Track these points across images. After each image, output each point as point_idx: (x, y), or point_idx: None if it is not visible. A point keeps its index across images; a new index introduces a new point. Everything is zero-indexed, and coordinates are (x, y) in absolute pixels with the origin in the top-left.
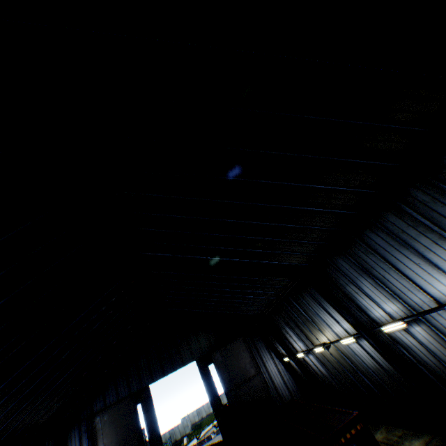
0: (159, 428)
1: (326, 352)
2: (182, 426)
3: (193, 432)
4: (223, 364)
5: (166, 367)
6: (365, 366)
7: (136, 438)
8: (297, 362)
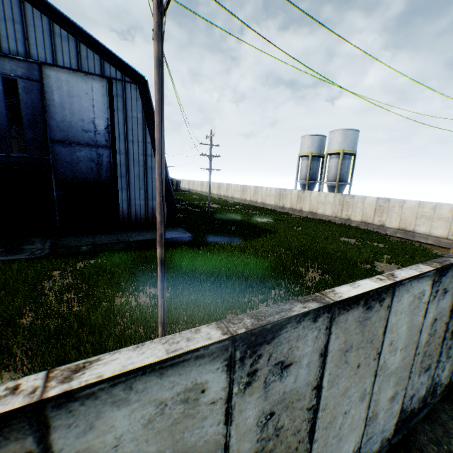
0: None
1: None
2: None
3: None
4: None
5: None
6: None
7: None
8: None
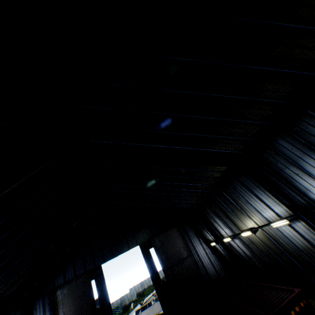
0: (109, 300)
1: (252, 236)
2: (130, 295)
3: (138, 299)
4: (161, 248)
5: (115, 250)
6: (294, 246)
7: (90, 308)
8: (223, 246)
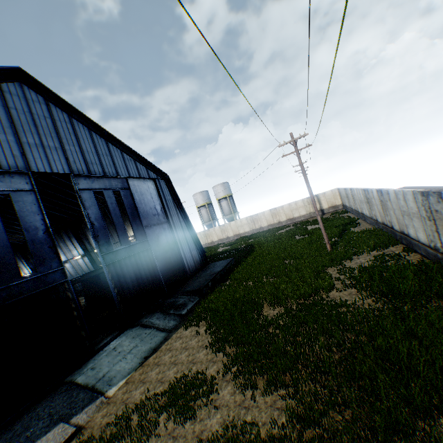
0: None
1: None
2: None
3: None
4: None
5: None
6: None
7: None
8: None
